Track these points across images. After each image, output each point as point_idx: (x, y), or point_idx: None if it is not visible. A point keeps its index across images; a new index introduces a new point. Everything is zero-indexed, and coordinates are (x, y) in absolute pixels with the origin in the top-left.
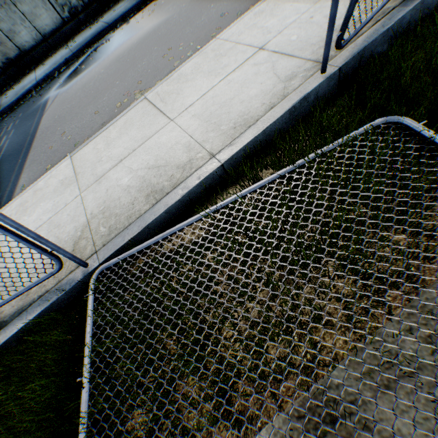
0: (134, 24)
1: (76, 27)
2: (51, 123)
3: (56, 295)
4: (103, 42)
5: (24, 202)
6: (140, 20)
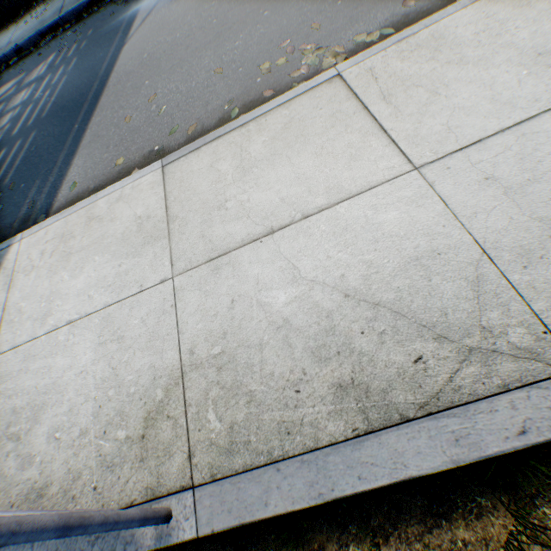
0: None
1: None
2: (134, 66)
3: (92, 550)
4: None
5: (68, 234)
6: None
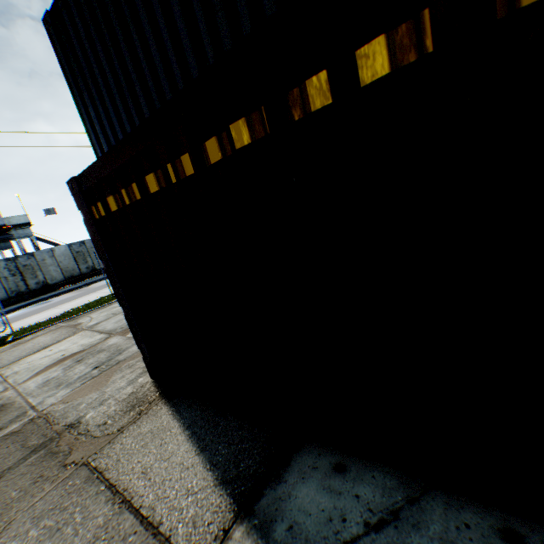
0: (62, 296)
1: (18, 301)
2: None
3: None
4: (37, 304)
5: None
6: (66, 295)
